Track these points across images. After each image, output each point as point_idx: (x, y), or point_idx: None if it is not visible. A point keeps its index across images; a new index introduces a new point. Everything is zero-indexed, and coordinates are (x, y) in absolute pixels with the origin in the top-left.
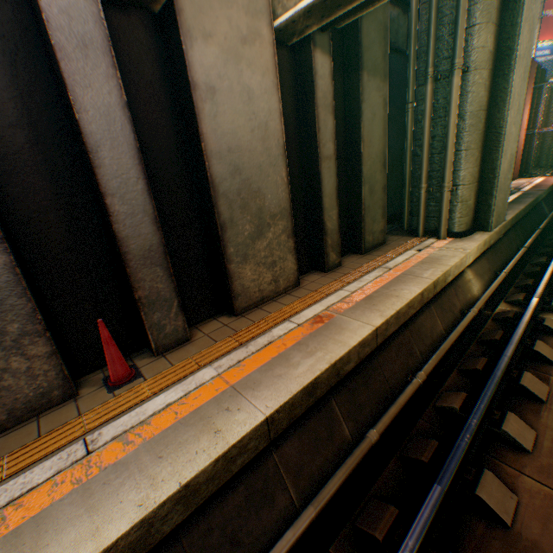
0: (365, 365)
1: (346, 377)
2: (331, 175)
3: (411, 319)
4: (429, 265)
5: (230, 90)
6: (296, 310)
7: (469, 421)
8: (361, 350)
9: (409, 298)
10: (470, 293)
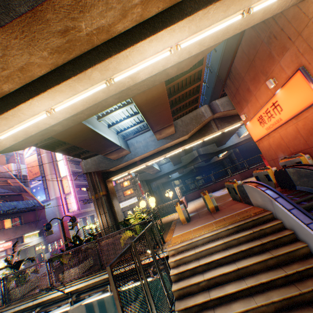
0: None
1: None
2: (97, 308)
3: None
4: None
5: (75, 309)
6: None
7: None
8: None
9: None
10: None
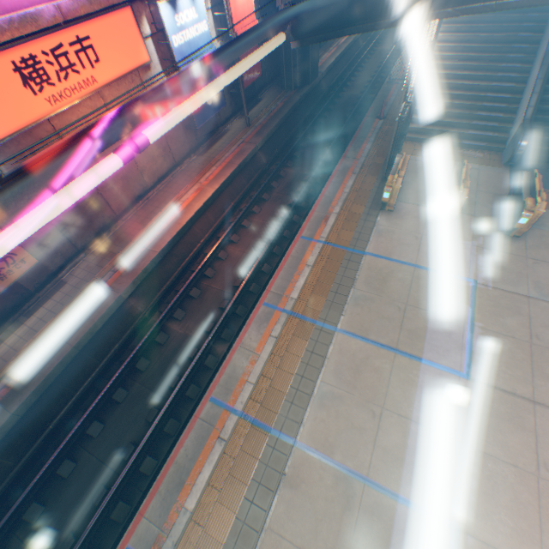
0: (345, 55)
1: (343, 56)
2: None
3: (350, 49)
4: (352, 37)
5: None
6: (331, 47)
7: (360, 60)
8: (345, 51)
9: (350, 43)
10: (360, 46)
